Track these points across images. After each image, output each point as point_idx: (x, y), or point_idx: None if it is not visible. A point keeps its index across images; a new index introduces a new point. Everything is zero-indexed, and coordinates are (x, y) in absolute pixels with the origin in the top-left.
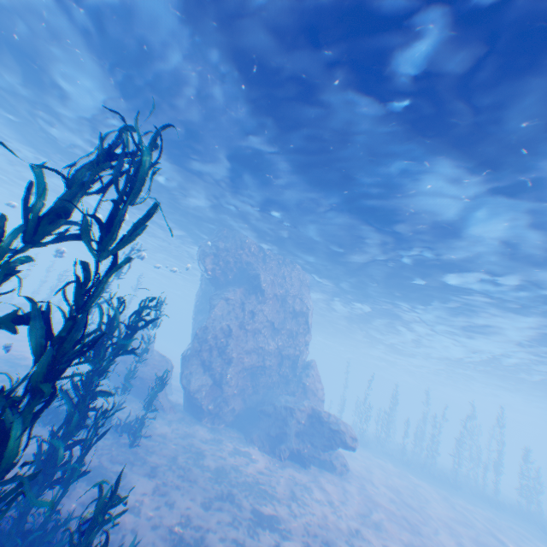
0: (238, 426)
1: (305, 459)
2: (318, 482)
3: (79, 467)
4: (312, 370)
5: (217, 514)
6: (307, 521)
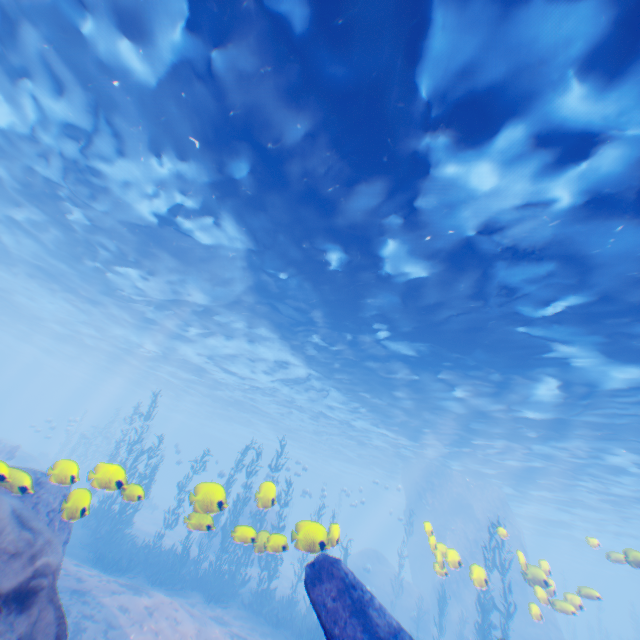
0: None
1: None
2: None
3: None
4: None
5: None
6: None
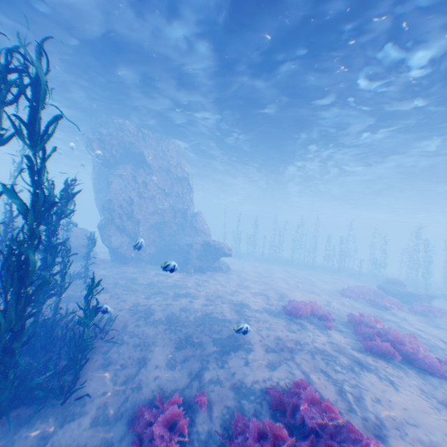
0: (156, 263)
1: (203, 268)
2: (212, 277)
3: (64, 283)
4: (199, 217)
5: (155, 298)
6: (207, 291)
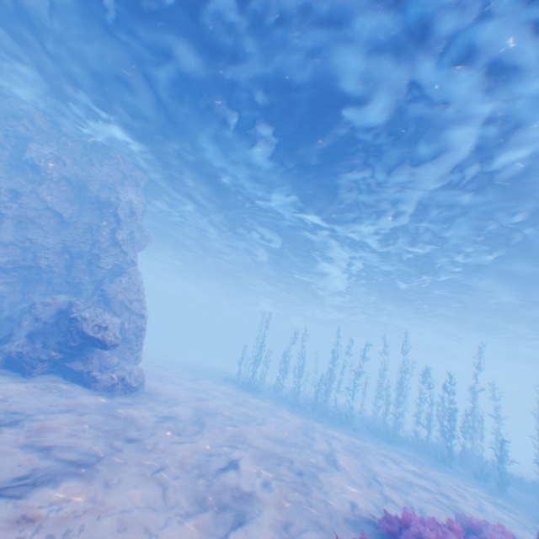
0: None
1: (27, 364)
2: (5, 385)
3: None
4: (125, 277)
5: None
6: None
